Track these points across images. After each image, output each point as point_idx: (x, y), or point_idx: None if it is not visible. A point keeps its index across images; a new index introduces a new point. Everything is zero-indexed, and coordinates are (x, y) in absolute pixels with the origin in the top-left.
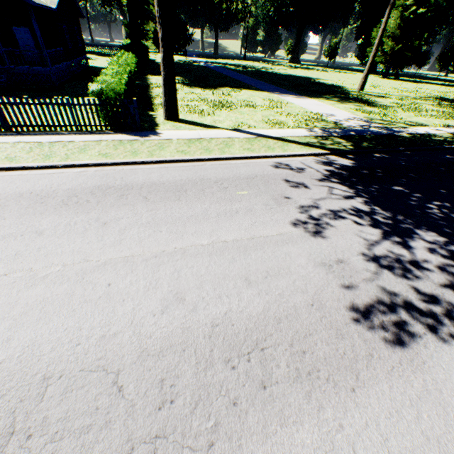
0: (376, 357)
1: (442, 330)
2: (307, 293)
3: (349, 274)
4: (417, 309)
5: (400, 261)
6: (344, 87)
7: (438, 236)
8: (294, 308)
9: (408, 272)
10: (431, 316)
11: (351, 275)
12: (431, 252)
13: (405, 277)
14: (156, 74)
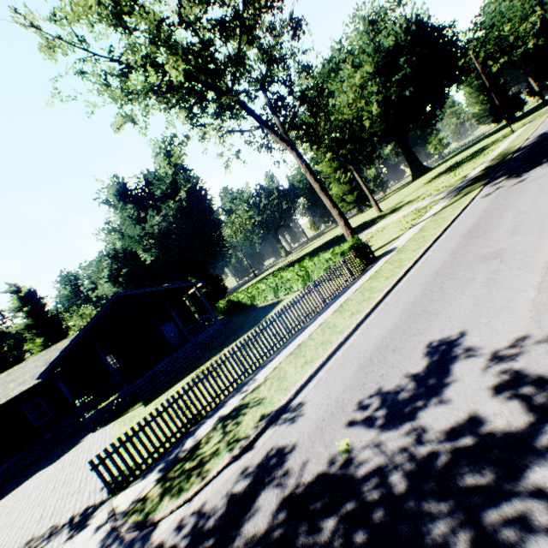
0: None
1: None
2: None
3: None
4: None
5: None
6: (367, 220)
7: None
8: None
9: None
10: None
11: None
12: None
13: None
14: None
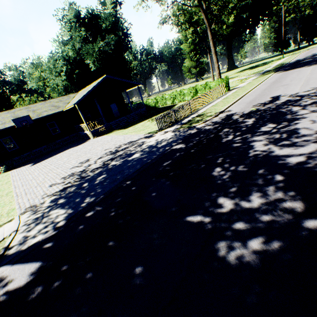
0: None
1: None
2: None
3: None
4: None
5: None
6: None
7: None
8: None
9: None
10: None
11: None
12: None
13: None
14: None
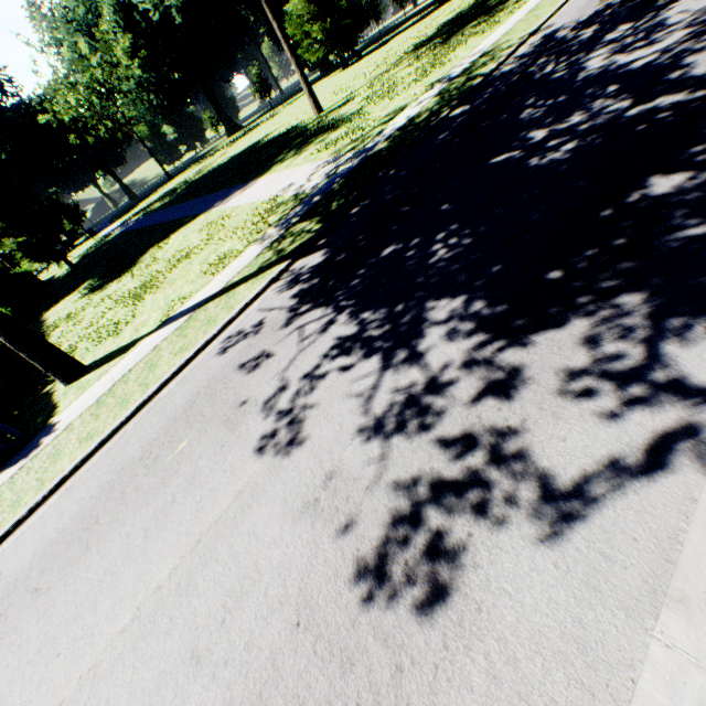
0: (408, 667)
1: (492, 501)
2: (288, 600)
3: (345, 494)
4: (451, 486)
5: (412, 398)
6: (300, 124)
7: (453, 300)
8: (271, 659)
9: (425, 412)
10: (472, 482)
11: (349, 495)
12: (450, 341)
13: (423, 428)
14: (55, 304)
